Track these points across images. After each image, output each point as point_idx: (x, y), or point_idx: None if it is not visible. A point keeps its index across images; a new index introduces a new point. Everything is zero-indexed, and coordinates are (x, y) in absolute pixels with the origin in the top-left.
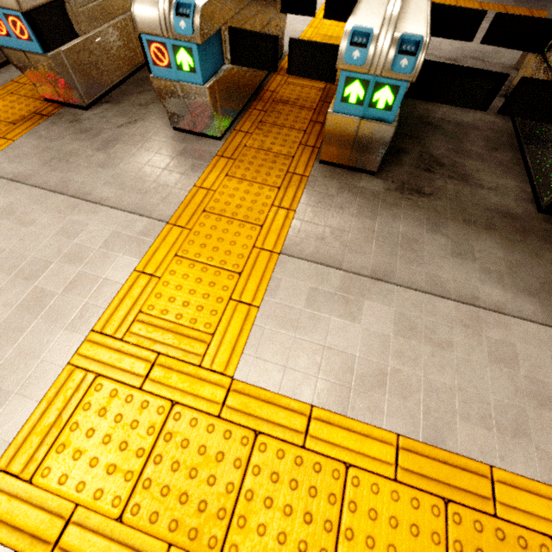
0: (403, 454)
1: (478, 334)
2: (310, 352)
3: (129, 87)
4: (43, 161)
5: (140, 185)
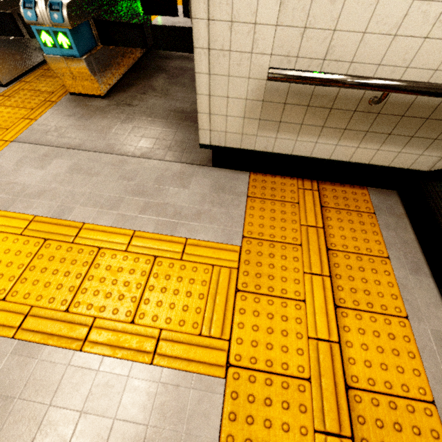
0: (33, 223)
1: (119, 168)
2: (3, 185)
3: None
4: None
5: None
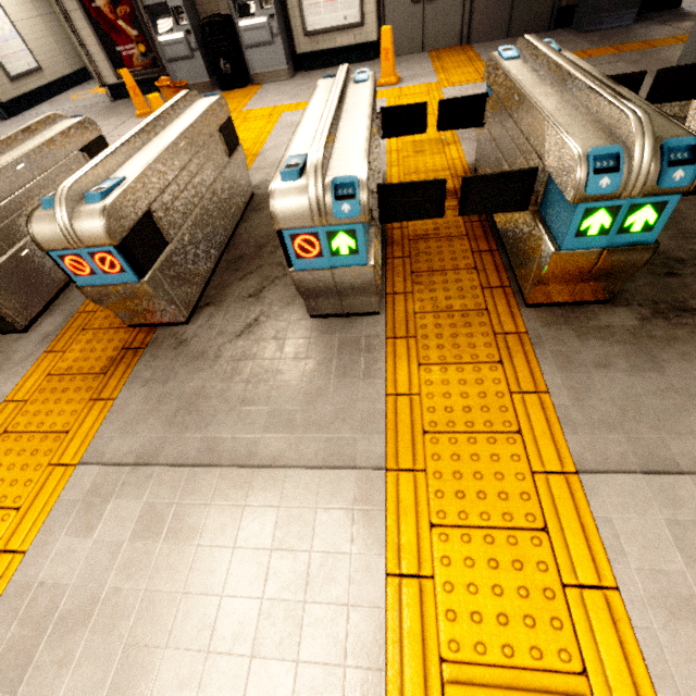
0: None
1: None
2: None
3: (224, 276)
4: (165, 419)
5: (313, 417)
